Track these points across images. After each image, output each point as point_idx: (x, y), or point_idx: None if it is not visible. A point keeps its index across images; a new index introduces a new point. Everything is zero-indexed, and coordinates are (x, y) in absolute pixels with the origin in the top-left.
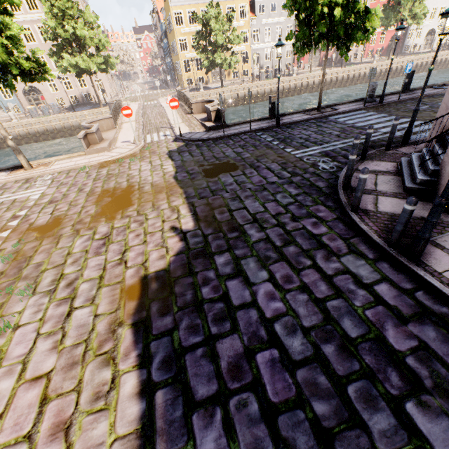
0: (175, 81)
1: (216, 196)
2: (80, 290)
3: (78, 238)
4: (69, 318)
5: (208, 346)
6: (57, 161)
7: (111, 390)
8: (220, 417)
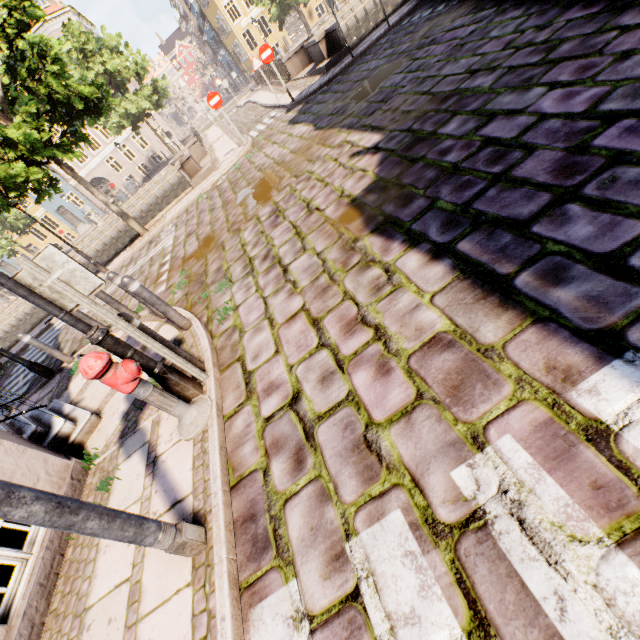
0: (244, 78)
1: (390, 99)
2: (281, 253)
3: (242, 233)
4: (288, 272)
5: (501, 182)
6: (168, 212)
7: (391, 277)
8: (579, 208)
